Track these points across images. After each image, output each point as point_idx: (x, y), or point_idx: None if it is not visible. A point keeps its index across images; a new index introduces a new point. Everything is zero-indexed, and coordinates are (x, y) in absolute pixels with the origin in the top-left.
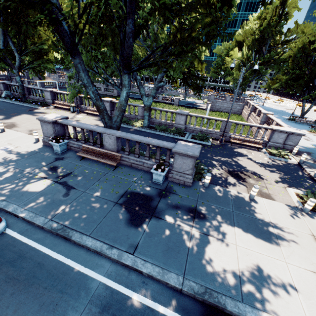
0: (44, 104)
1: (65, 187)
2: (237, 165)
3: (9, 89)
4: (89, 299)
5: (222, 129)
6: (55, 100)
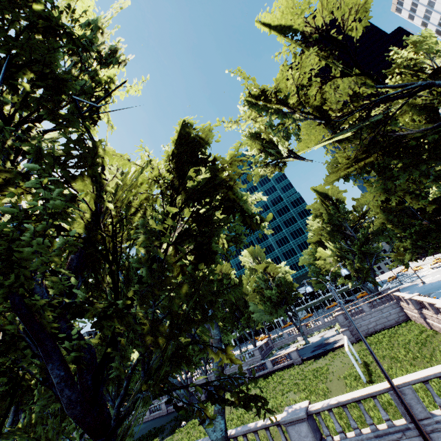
0: None
1: None
2: None
3: None
4: None
5: (406, 413)
6: None
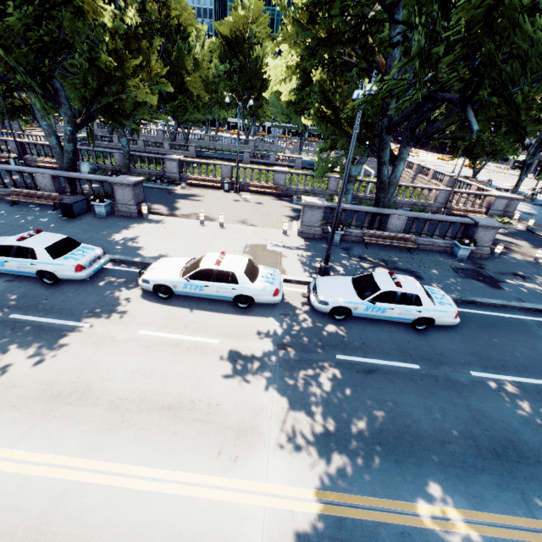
0: (170, 182)
1: (405, 272)
2: None
3: (79, 157)
4: (536, 326)
5: (438, 200)
6: (182, 174)
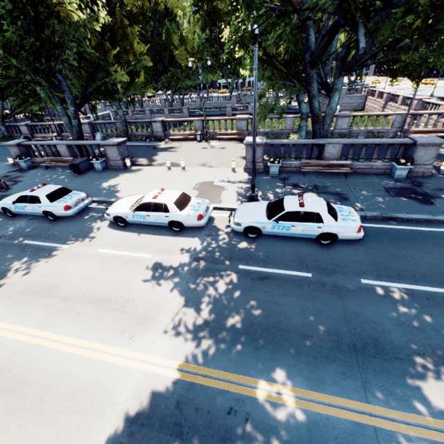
0: (157, 140)
1: (333, 195)
2: (442, 155)
3: (95, 129)
4: None
5: (395, 125)
6: (166, 132)
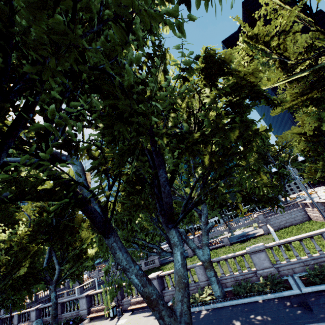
0: (77, 321)
1: None
2: None
3: (41, 314)
4: None
5: None
6: (91, 306)
